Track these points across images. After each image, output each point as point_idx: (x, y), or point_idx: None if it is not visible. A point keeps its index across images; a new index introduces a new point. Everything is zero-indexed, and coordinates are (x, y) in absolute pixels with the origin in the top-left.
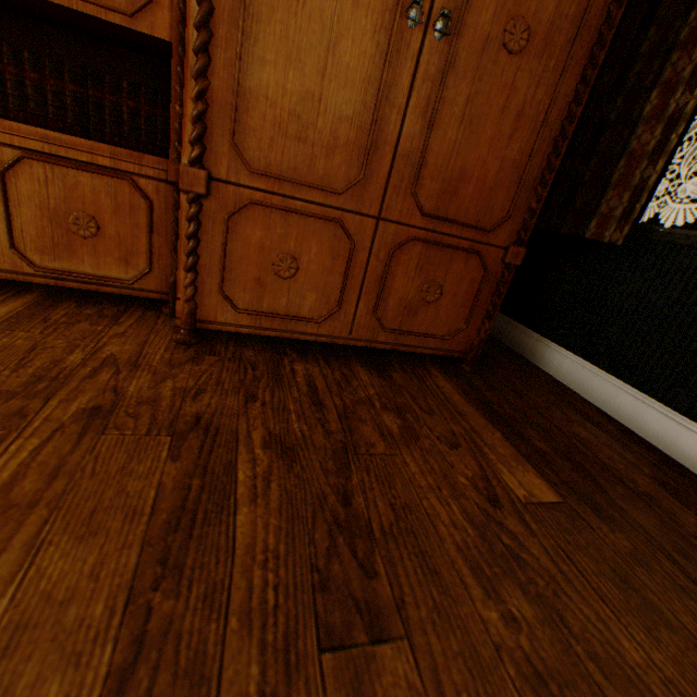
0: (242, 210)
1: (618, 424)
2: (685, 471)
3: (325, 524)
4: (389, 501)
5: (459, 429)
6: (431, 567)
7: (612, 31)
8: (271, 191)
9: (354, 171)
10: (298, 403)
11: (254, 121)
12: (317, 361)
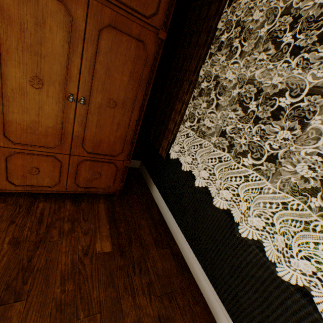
0: (12, 155)
1: (161, 216)
2: (170, 233)
3: (18, 269)
4: (47, 258)
5: (93, 226)
6: (48, 278)
7: (147, 101)
8: (24, 148)
9: (57, 141)
10: (32, 222)
11: (13, 129)
12: (51, 200)
